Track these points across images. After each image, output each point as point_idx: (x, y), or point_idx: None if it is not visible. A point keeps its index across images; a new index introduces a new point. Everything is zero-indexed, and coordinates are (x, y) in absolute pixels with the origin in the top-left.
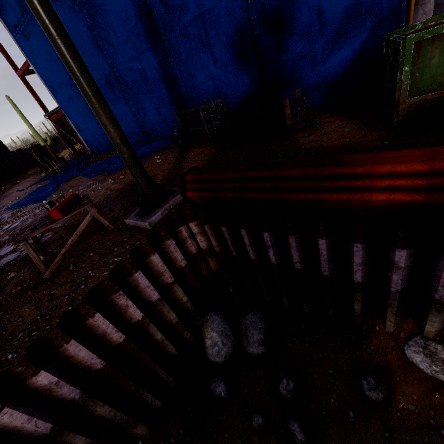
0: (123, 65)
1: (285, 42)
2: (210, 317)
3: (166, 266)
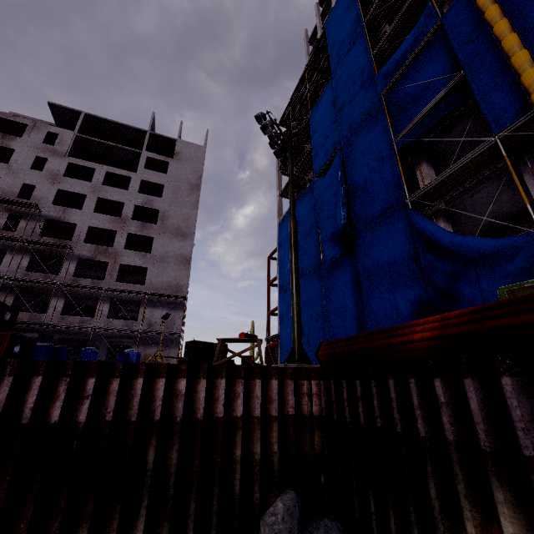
0: (332, 311)
1: (455, 308)
2: (287, 488)
3: (278, 398)
